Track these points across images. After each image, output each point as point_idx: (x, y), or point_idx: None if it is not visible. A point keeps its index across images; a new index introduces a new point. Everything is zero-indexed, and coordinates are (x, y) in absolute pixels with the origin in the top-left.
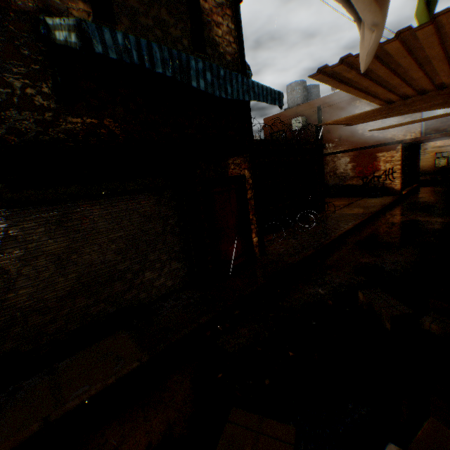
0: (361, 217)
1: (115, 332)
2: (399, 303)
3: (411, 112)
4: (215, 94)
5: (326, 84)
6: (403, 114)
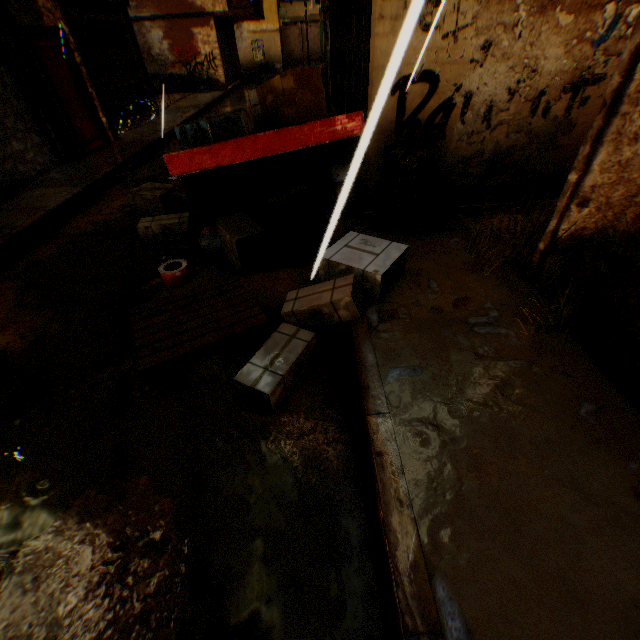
0: (197, 109)
1: (28, 192)
2: None
3: None
4: None
5: None
6: None
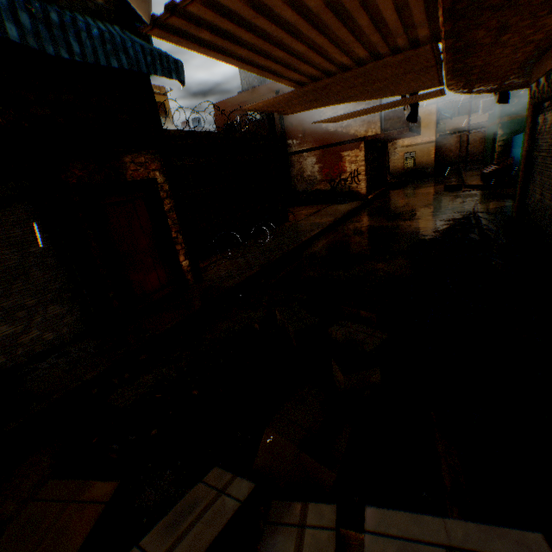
0: (321, 226)
1: None
2: (309, 315)
3: (343, 100)
4: (47, 51)
5: (182, 47)
6: (339, 104)
